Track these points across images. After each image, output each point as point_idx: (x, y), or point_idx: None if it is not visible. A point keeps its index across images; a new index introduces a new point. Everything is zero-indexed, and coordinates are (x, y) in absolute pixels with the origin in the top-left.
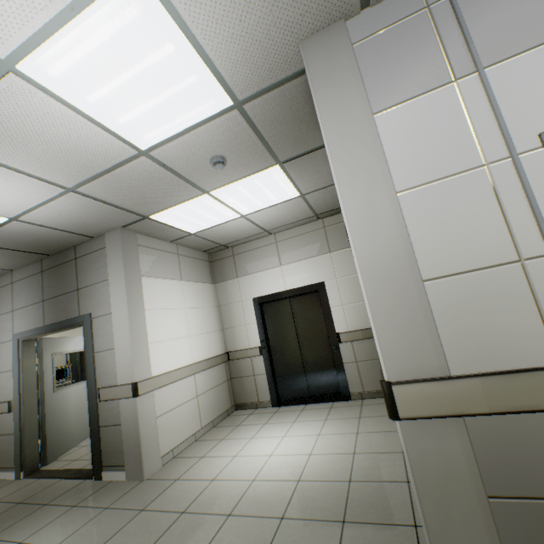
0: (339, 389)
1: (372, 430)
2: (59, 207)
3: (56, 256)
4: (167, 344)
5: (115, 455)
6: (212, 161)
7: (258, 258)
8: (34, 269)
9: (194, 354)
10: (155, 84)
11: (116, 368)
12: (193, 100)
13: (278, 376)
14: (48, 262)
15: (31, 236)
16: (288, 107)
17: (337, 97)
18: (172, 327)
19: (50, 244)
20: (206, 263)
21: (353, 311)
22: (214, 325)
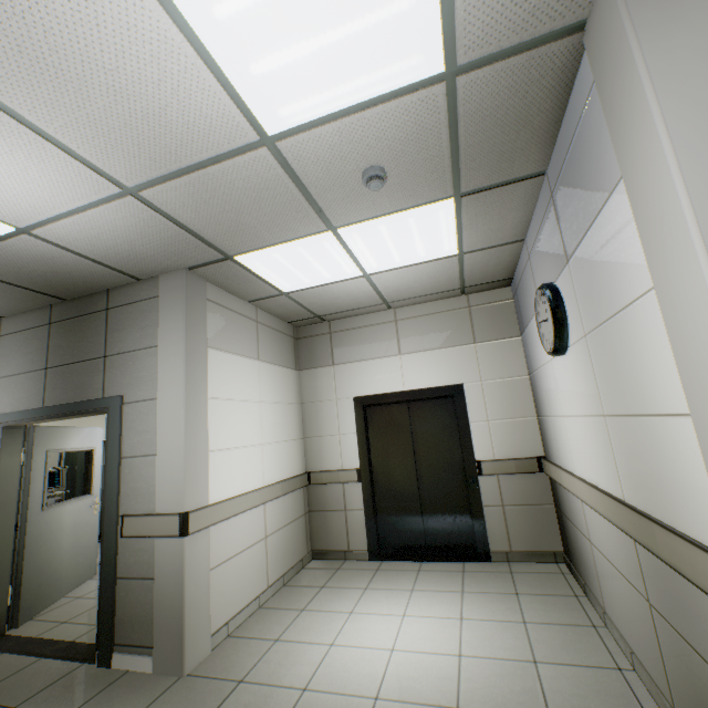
0: (472, 543)
1: (548, 620)
2: (102, 221)
3: (76, 302)
4: (233, 454)
5: (137, 627)
6: (366, 174)
7: (367, 341)
8: (37, 318)
9: (266, 472)
10: (340, 1)
11: (156, 486)
12: (386, 50)
13: (381, 514)
14: (61, 310)
15: (45, 265)
16: (521, 94)
17: (690, 52)
18: (242, 429)
19: (71, 282)
20: (290, 339)
21: (503, 431)
22: (294, 430)
